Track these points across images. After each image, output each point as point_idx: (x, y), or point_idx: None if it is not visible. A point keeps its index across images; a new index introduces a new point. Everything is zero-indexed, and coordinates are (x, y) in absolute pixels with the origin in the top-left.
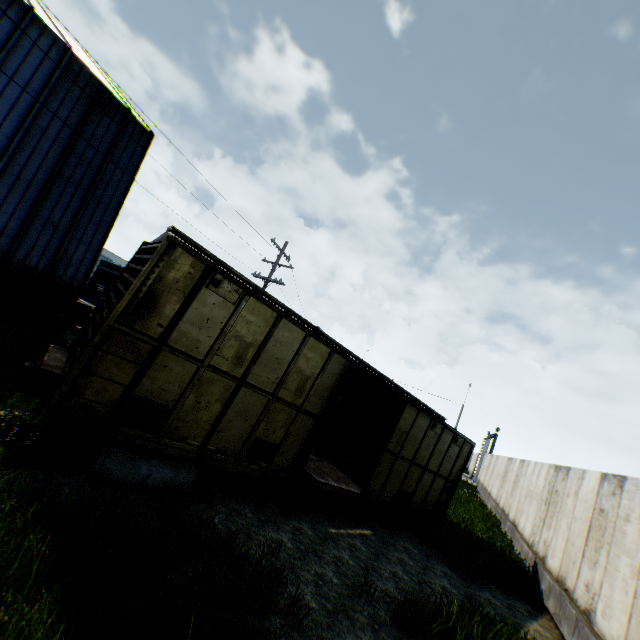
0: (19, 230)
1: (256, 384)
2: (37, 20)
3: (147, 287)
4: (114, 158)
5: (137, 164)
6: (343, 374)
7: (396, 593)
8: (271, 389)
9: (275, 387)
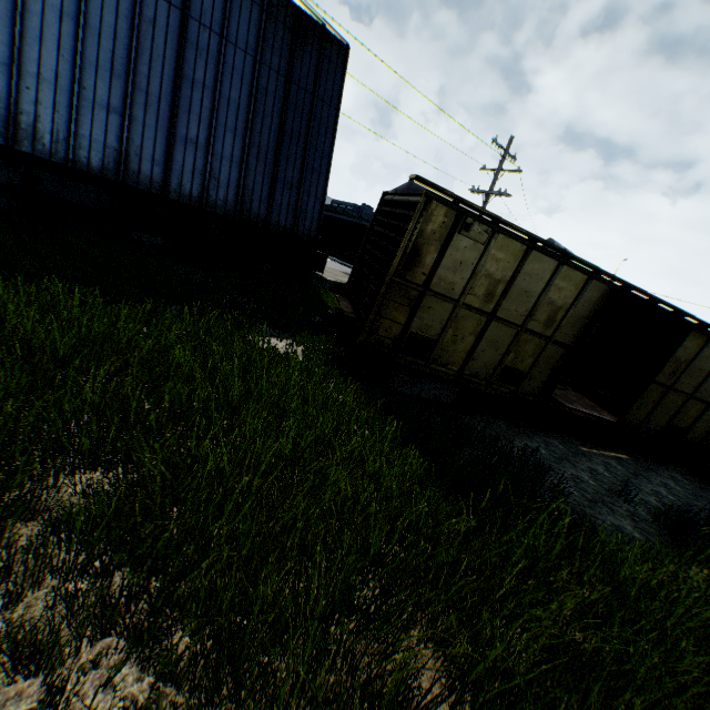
0: (268, 196)
1: (505, 318)
2: None
3: (412, 243)
4: (319, 94)
5: (339, 92)
6: (601, 302)
7: (657, 505)
8: (519, 322)
9: (523, 320)
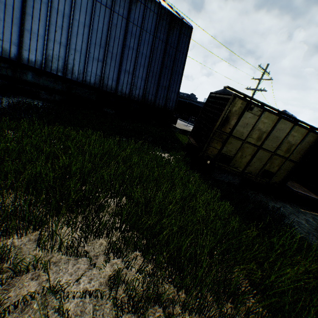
0: (155, 93)
1: (265, 148)
2: None
3: (225, 115)
4: (179, 48)
5: (187, 47)
6: (314, 142)
7: None
8: (272, 150)
9: (274, 149)
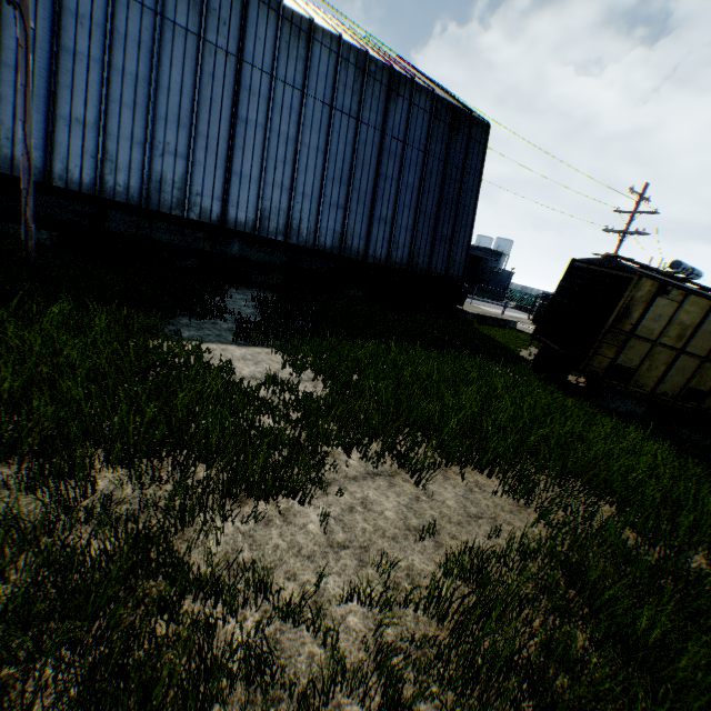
0: (430, 251)
1: (690, 352)
2: (416, 87)
3: (623, 305)
4: (467, 166)
5: (481, 161)
6: None
7: None
8: (701, 354)
9: (705, 353)
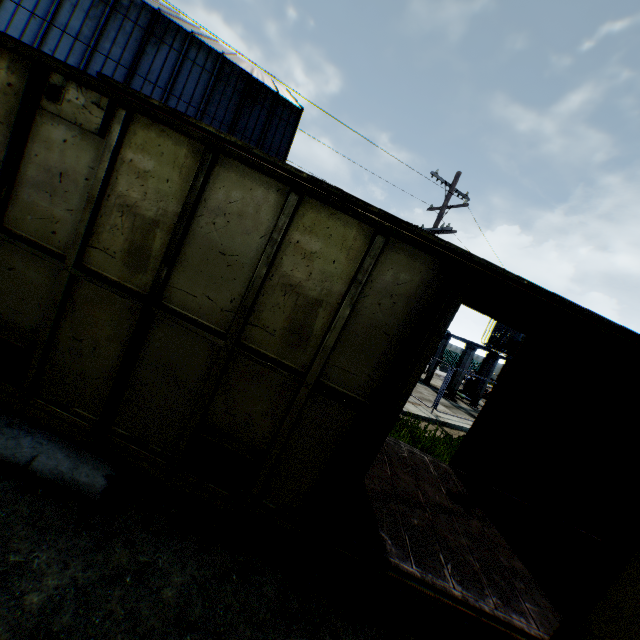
0: None
1: (185, 311)
2: (194, 41)
3: None
4: (266, 144)
5: (288, 144)
6: (429, 298)
7: None
8: (223, 325)
9: (231, 321)
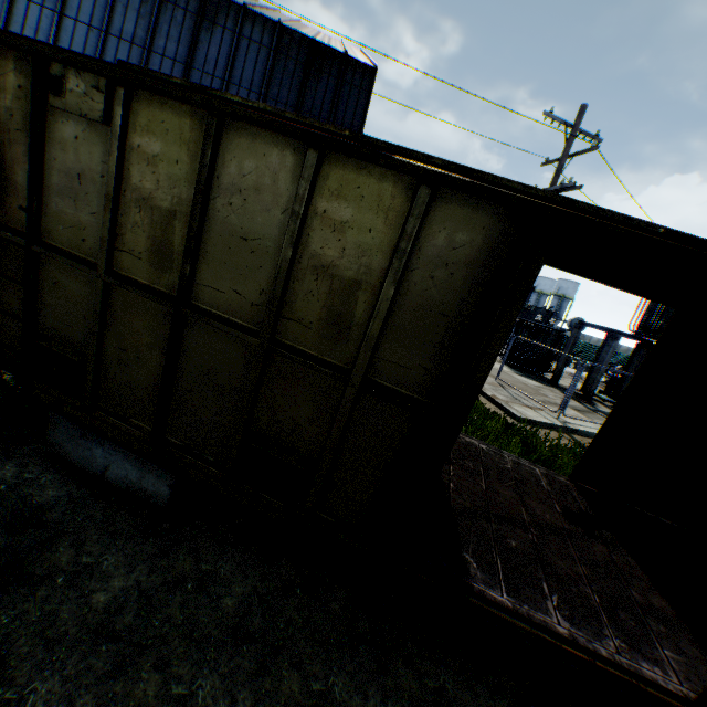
0: None
1: (216, 310)
2: (247, 15)
3: None
4: (337, 120)
5: (363, 115)
6: (498, 263)
7: None
8: (255, 322)
9: (263, 316)
